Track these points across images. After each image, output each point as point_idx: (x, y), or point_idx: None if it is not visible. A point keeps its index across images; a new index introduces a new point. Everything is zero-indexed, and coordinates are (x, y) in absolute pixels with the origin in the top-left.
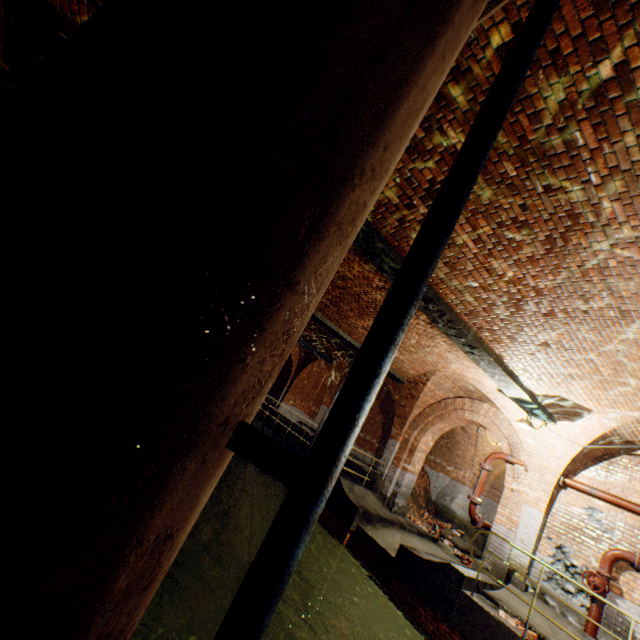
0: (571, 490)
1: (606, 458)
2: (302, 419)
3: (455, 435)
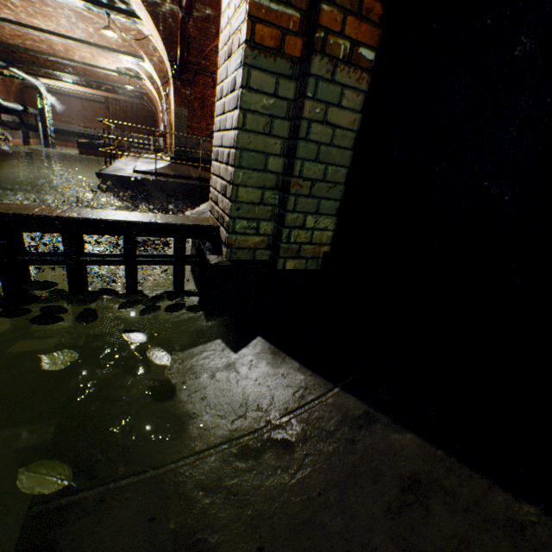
0: None
1: None
2: None
3: None
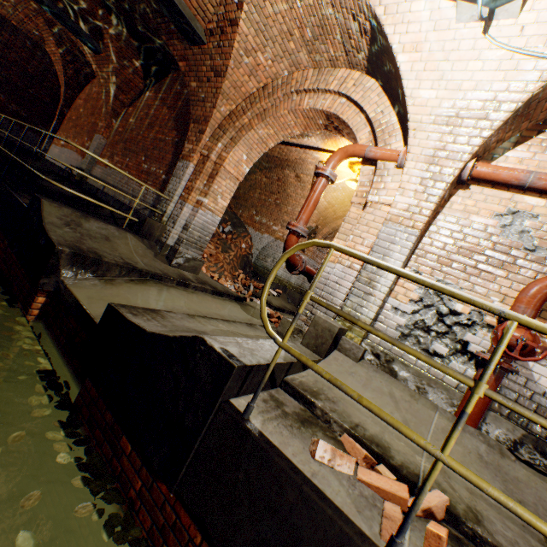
0: (479, 189)
1: None
2: (73, 162)
3: (287, 188)
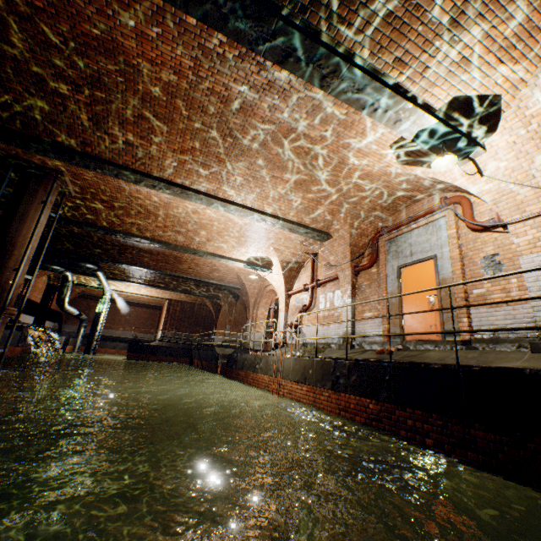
0: (292, 296)
1: (298, 274)
2: (223, 340)
3: None
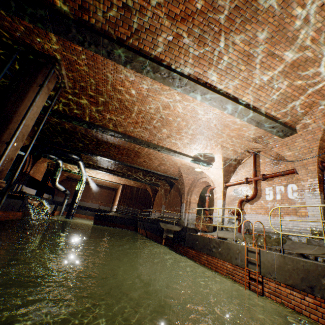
0: (229, 187)
1: (235, 170)
2: (158, 215)
3: None
